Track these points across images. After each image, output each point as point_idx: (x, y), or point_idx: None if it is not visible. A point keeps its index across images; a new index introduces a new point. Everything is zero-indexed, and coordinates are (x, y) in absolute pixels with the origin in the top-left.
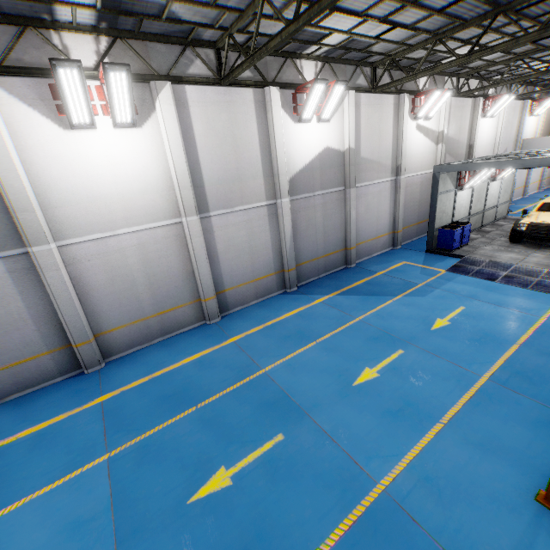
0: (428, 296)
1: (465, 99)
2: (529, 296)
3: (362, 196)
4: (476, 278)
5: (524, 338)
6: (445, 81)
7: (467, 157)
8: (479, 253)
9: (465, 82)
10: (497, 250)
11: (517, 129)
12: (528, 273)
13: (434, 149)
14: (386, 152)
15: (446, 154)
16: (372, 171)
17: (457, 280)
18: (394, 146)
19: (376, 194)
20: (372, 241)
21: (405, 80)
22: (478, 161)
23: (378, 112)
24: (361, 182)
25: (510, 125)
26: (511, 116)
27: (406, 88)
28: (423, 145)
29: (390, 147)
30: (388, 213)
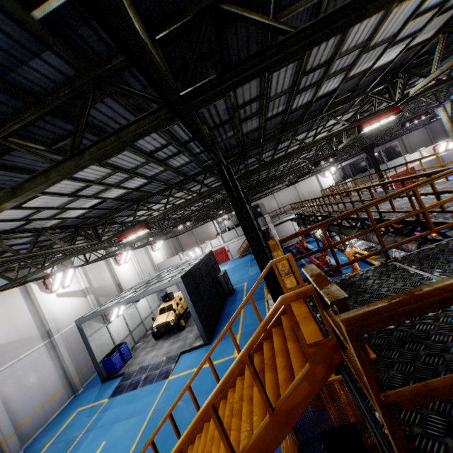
0: (81, 447)
1: (97, 262)
2: (152, 391)
3: (8, 378)
4: (127, 393)
5: (134, 445)
6: (73, 260)
7: (120, 290)
8: (136, 363)
9: (89, 256)
10: (147, 352)
11: (151, 260)
12: (157, 367)
13: (85, 301)
14: (28, 327)
15: (99, 298)
16: (15, 350)
17: (113, 405)
18: (36, 319)
19: (30, 364)
20: (42, 407)
21: (10, 284)
22: (105, 306)
23: (3, 305)
24: (1, 367)
25: (143, 260)
26: (142, 256)
27: (32, 277)
28: (71, 303)
29: (32, 321)
30: (55, 370)
